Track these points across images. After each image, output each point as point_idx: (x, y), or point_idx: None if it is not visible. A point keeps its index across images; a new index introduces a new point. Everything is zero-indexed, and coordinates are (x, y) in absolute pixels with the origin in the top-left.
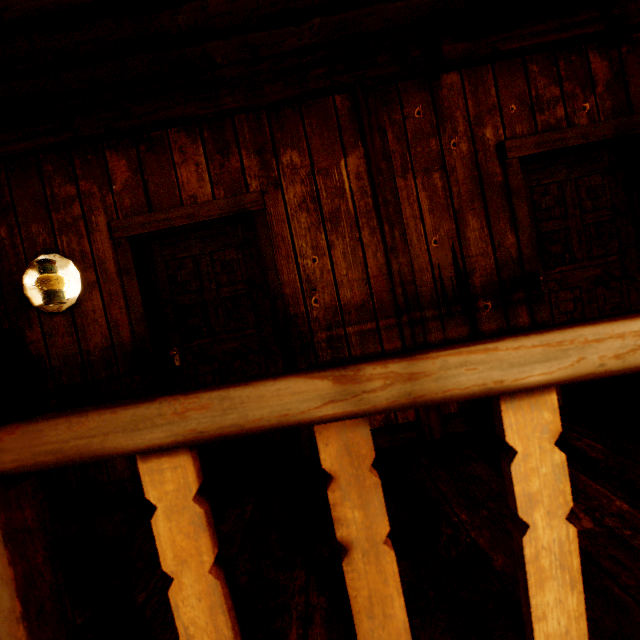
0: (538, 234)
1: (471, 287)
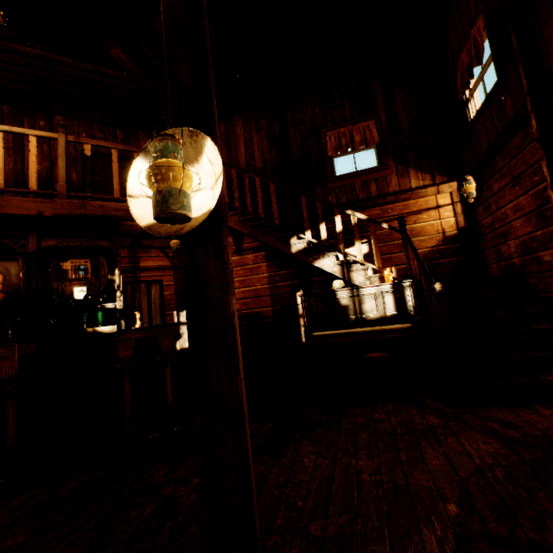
0: (92, 180)
1: (53, 187)
